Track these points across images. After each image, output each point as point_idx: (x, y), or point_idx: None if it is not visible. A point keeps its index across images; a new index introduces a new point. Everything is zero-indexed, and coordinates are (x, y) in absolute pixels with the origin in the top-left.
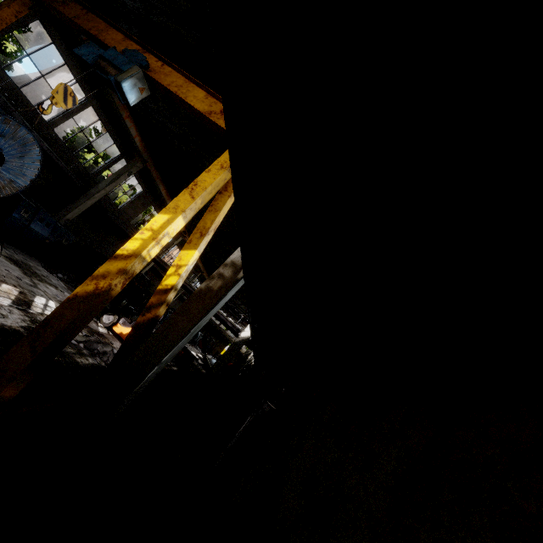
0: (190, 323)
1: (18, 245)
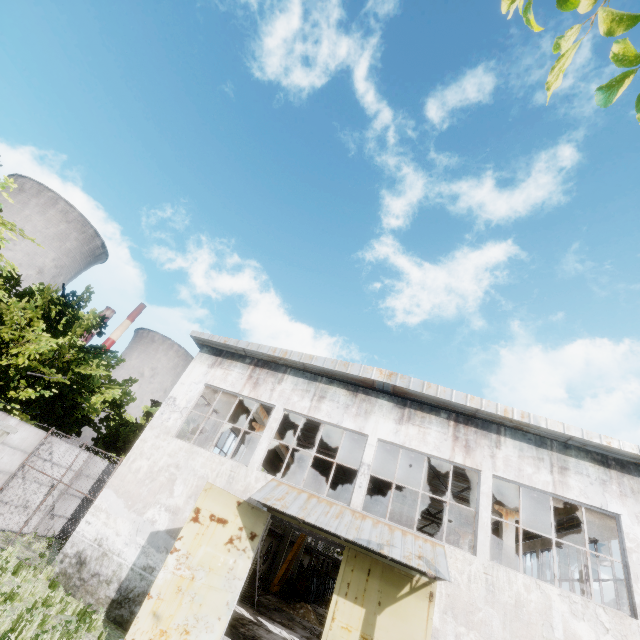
0: None
1: (311, 602)
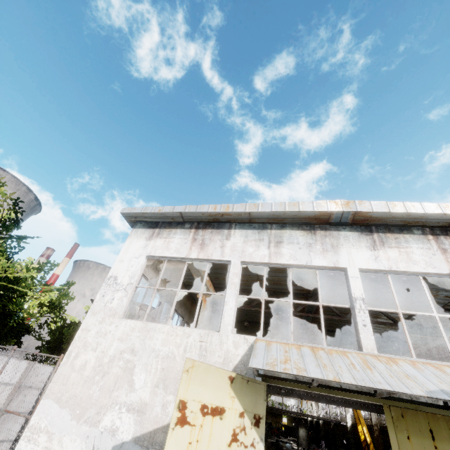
0: (382, 446)
1: None
